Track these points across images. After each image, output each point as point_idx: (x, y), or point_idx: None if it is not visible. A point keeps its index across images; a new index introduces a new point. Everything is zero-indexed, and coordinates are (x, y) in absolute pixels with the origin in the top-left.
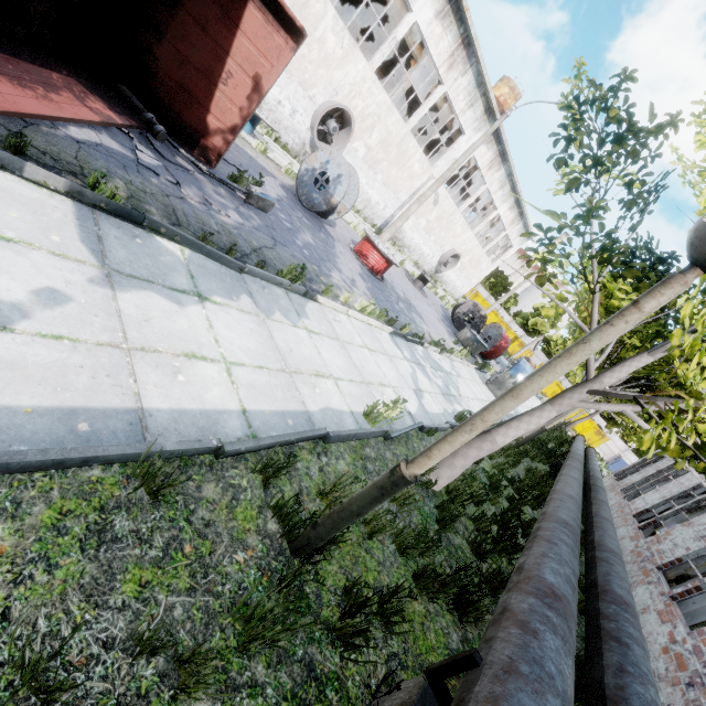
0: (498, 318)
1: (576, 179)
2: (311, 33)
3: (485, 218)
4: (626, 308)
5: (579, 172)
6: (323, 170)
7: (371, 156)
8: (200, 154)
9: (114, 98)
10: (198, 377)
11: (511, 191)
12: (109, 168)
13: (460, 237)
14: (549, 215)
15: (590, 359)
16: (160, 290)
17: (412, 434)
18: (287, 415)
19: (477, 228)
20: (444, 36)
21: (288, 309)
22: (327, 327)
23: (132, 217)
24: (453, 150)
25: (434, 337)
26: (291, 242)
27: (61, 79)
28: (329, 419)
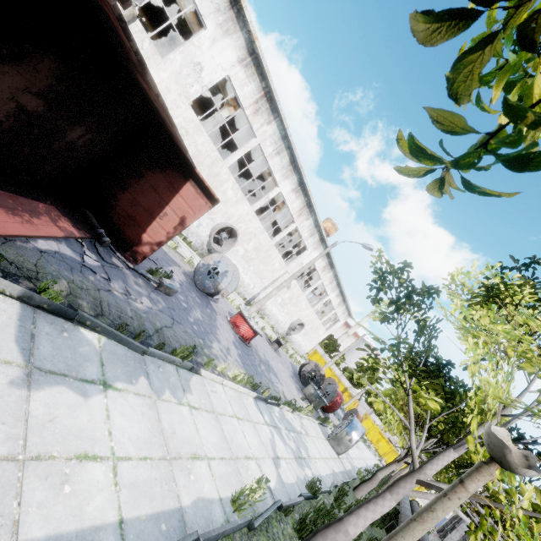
0: (331, 371)
1: (387, 316)
2: (218, 187)
3: (321, 301)
4: (456, 484)
5: (388, 312)
6: (215, 266)
7: (247, 255)
8: (130, 255)
9: (78, 218)
10: (84, 484)
11: (337, 285)
12: (59, 270)
13: (304, 311)
14: (372, 334)
15: (414, 450)
16: (71, 383)
17: (271, 515)
18: (161, 517)
19: (315, 306)
20: (296, 200)
21: (176, 386)
22: (205, 399)
23: (67, 314)
24: (301, 258)
25: (286, 395)
26: (185, 319)
27: (44, 207)
28: (200, 514)
